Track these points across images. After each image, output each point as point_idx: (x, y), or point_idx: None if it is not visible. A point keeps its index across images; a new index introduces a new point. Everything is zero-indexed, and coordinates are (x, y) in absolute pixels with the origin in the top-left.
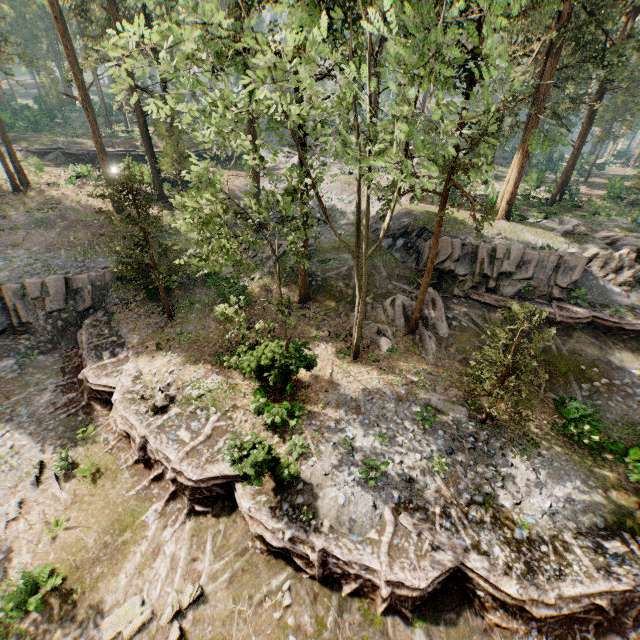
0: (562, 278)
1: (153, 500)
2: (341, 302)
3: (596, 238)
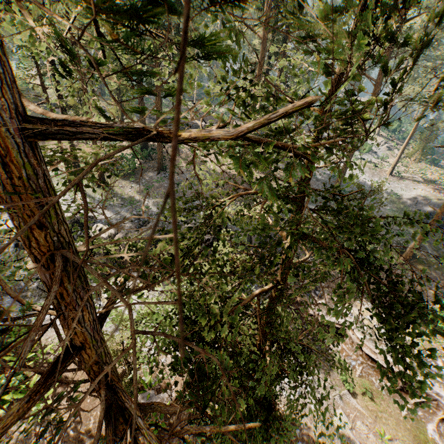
0: None
1: (422, 420)
2: (430, 268)
3: None
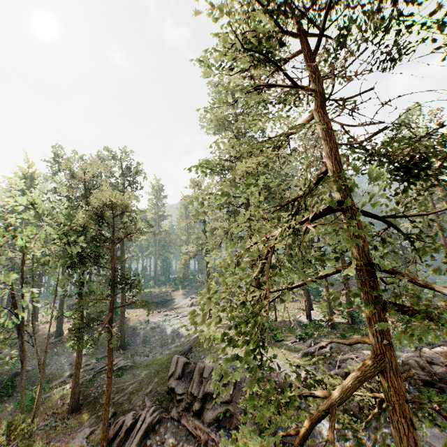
0: None
1: None
2: (93, 415)
3: (336, 360)
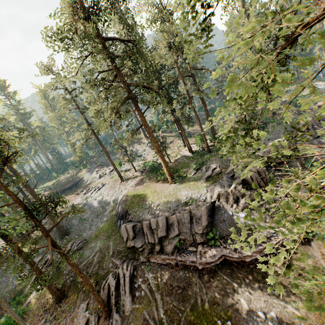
0: (197, 227)
1: None
2: (80, 293)
3: (227, 173)
